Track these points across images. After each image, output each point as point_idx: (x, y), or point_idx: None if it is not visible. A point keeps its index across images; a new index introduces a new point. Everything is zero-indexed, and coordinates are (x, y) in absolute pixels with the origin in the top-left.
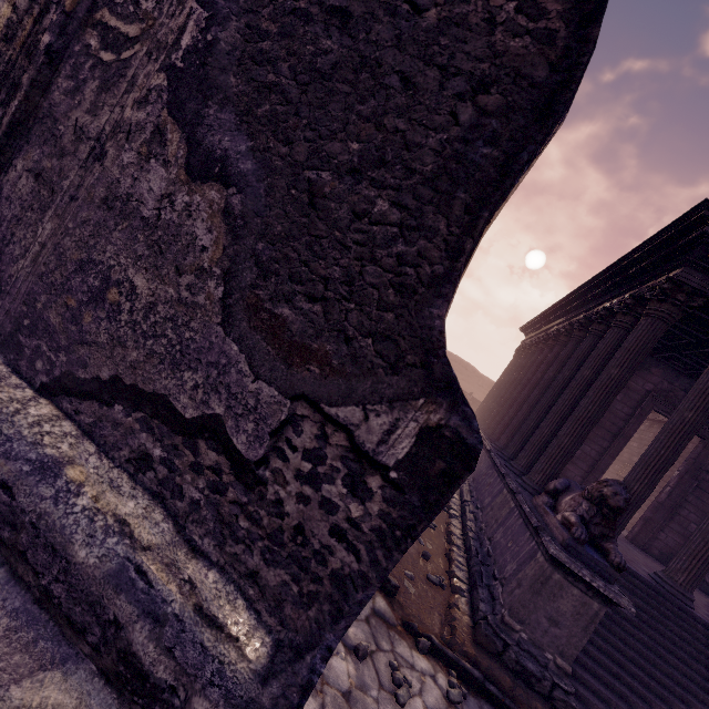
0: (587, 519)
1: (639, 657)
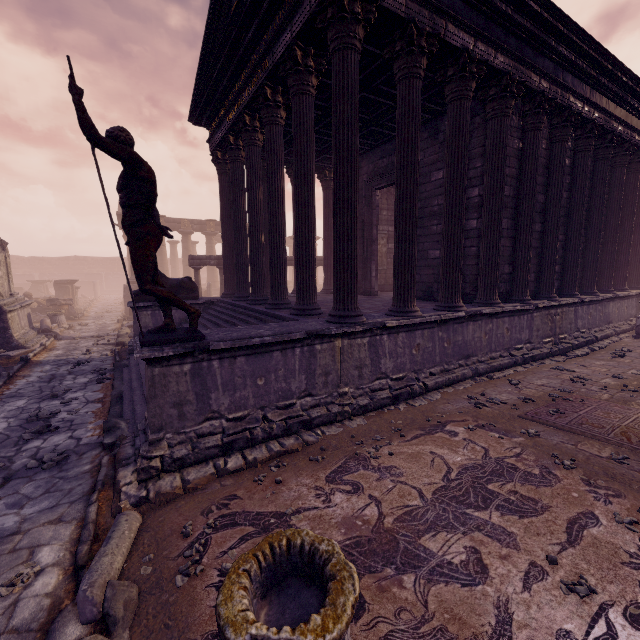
0: None
1: None
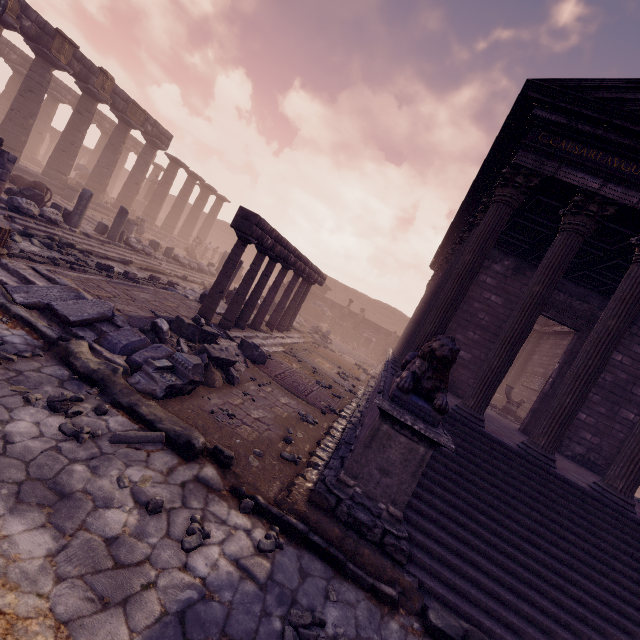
0: (419, 374)
1: (490, 508)
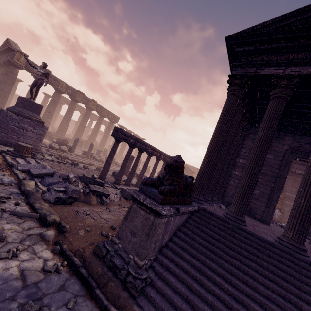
0: (161, 177)
1: (229, 275)
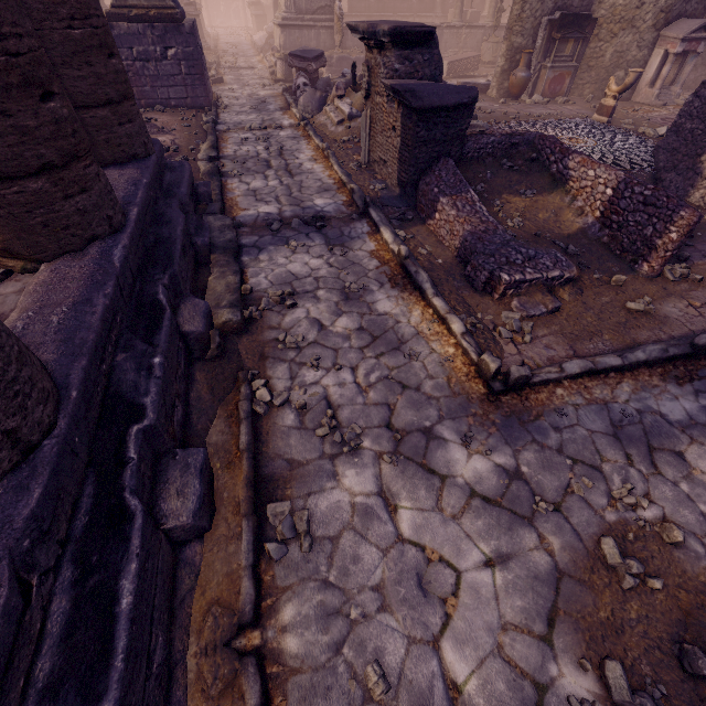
0: None
1: None
